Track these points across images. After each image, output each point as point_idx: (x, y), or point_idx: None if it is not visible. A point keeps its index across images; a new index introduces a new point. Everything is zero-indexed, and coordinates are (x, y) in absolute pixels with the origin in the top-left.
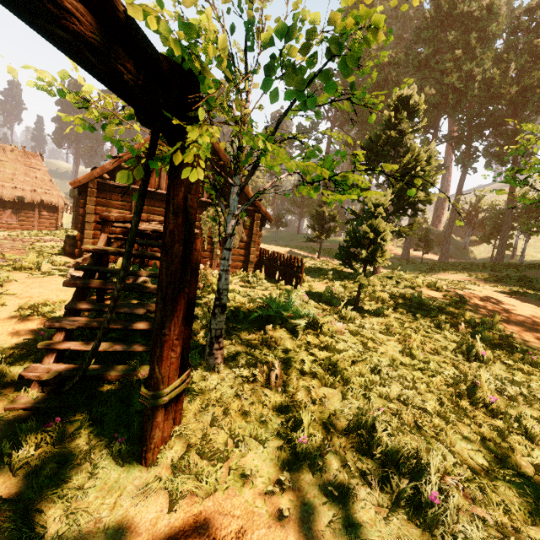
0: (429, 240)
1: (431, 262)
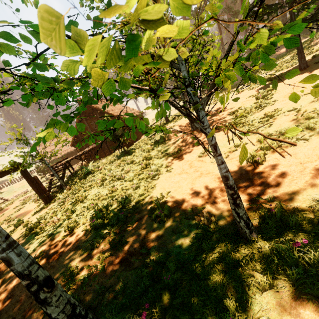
0: None
1: None
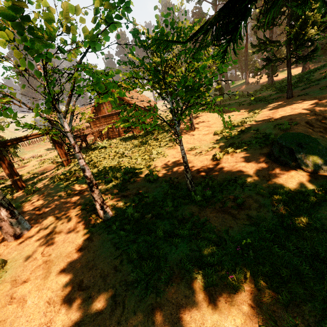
0: (274, 67)
1: (276, 82)
